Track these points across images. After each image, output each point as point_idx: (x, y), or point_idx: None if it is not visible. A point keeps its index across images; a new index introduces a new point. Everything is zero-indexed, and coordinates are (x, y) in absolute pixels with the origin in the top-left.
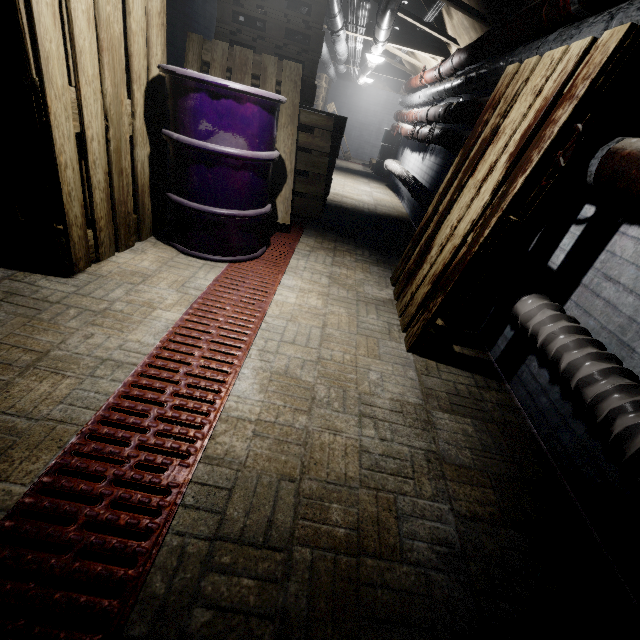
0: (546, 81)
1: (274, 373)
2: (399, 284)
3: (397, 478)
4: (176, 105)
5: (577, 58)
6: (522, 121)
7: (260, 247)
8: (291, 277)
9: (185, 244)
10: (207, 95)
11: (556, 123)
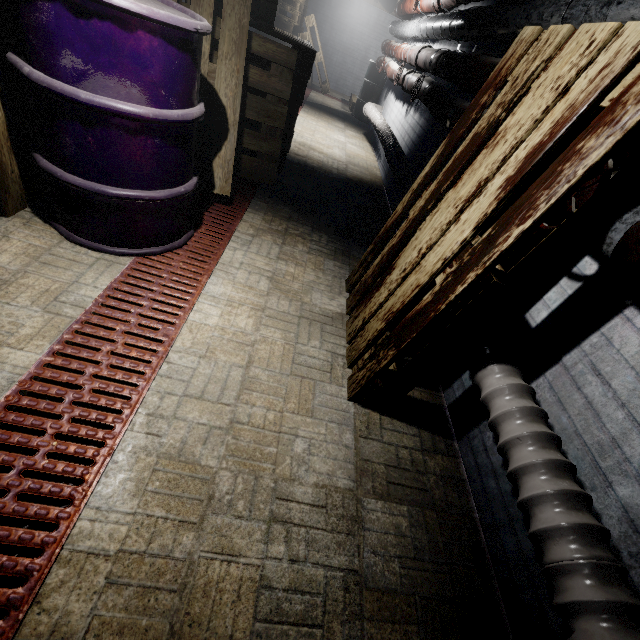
0: (577, 75)
1: (162, 456)
2: (353, 296)
3: (301, 630)
4: (19, 16)
5: (634, 53)
6: (532, 129)
7: (183, 232)
8: (220, 280)
9: (70, 228)
10: (66, 8)
11: (582, 159)
